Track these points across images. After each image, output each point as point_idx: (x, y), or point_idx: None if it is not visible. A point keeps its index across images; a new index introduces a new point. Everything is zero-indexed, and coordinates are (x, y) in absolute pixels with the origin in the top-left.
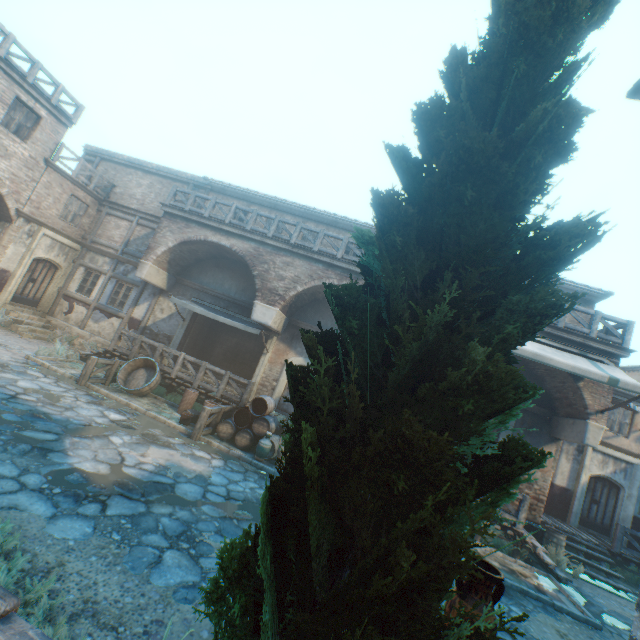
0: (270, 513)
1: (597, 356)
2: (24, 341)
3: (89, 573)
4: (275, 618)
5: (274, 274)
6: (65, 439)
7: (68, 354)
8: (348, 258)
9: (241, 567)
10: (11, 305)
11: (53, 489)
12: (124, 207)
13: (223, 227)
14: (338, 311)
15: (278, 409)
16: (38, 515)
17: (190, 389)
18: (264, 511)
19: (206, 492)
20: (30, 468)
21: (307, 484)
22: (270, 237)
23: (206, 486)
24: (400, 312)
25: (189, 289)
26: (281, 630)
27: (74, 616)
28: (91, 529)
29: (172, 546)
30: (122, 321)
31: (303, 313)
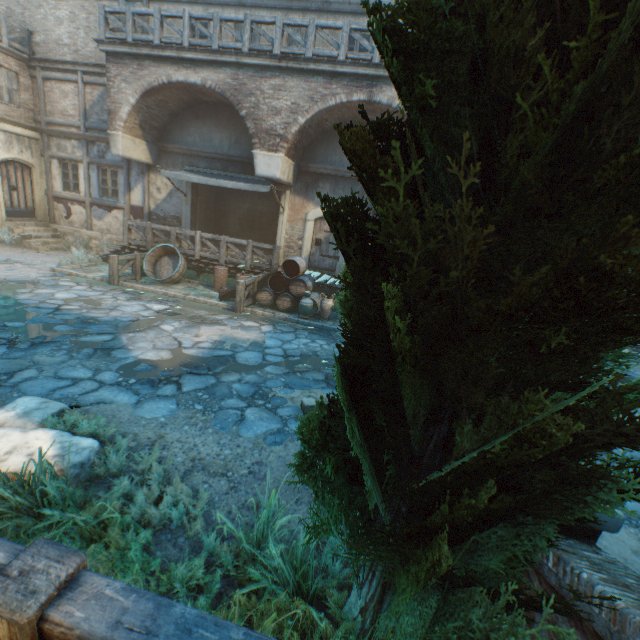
0: (345, 386)
1: None
2: (43, 255)
3: (187, 439)
4: (373, 475)
5: (266, 109)
6: (121, 337)
7: (89, 259)
8: (354, 57)
9: (324, 435)
10: (10, 222)
11: (128, 381)
12: (57, 63)
13: (184, 55)
14: (398, 73)
15: (310, 268)
16: (125, 404)
17: (218, 267)
18: (340, 389)
19: (265, 356)
20: (101, 368)
21: (396, 356)
22: (246, 53)
23: (263, 351)
24: (516, 43)
25: (177, 157)
26: (380, 481)
27: (188, 472)
28: (175, 406)
29: (250, 405)
30: (124, 213)
31: (312, 154)
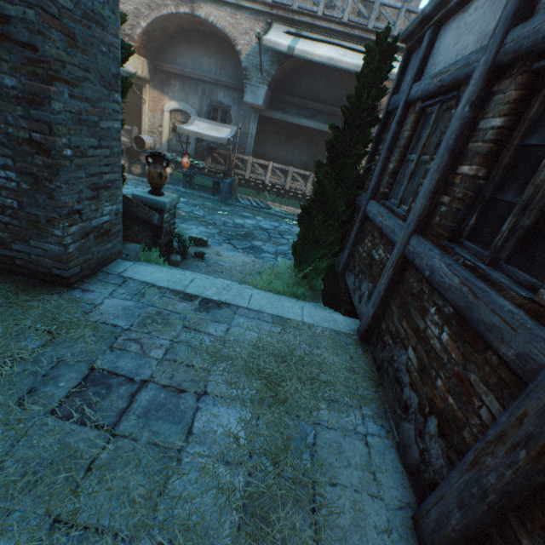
0: None
1: (395, 55)
2: None
3: None
4: None
5: None
6: None
7: None
8: None
9: None
10: None
11: None
12: None
13: None
14: None
15: (170, 151)
16: None
17: None
18: None
19: None
20: None
21: None
22: None
23: None
24: None
25: None
26: None
27: None
28: None
29: None
30: None
31: (164, 55)
